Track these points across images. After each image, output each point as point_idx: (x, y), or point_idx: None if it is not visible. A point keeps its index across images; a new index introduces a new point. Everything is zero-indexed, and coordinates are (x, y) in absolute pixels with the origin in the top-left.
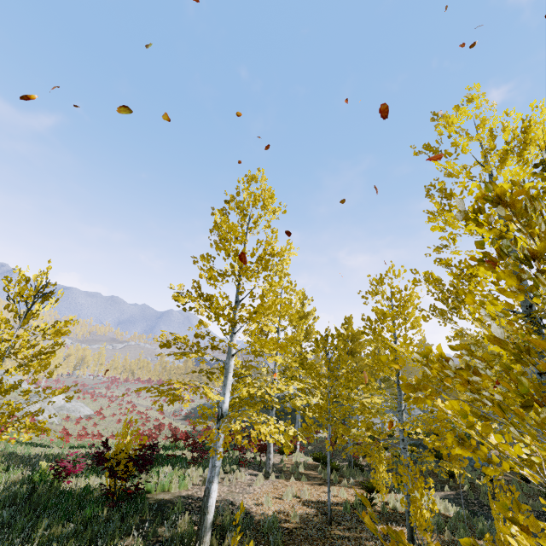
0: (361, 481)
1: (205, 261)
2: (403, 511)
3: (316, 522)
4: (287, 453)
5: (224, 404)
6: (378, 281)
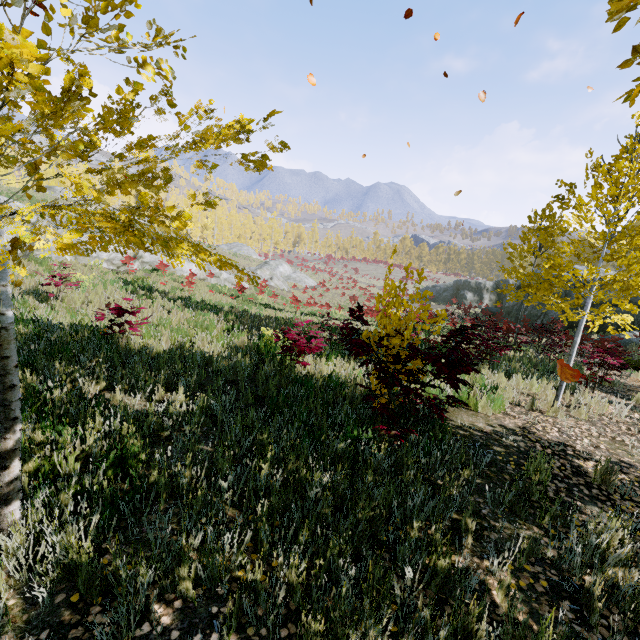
0: None
1: None
2: None
3: None
4: None
5: None
6: None
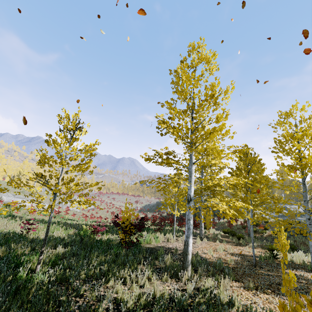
0: (259, 245)
1: (169, 104)
2: (298, 263)
3: (245, 265)
4: (208, 228)
5: (191, 193)
6: (287, 114)
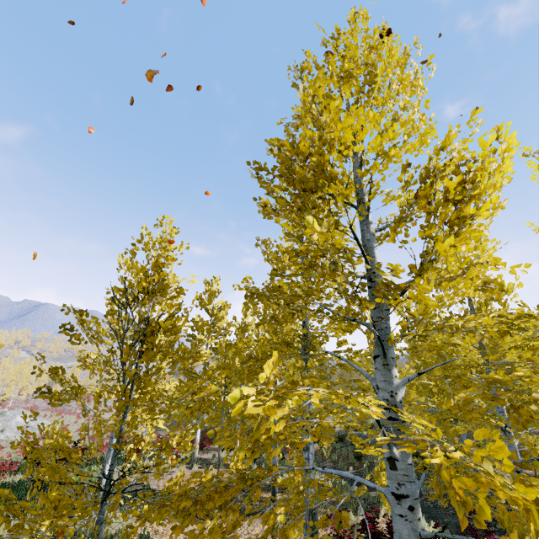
0: None
1: (115, 292)
2: None
3: None
4: (221, 449)
5: None
6: None
